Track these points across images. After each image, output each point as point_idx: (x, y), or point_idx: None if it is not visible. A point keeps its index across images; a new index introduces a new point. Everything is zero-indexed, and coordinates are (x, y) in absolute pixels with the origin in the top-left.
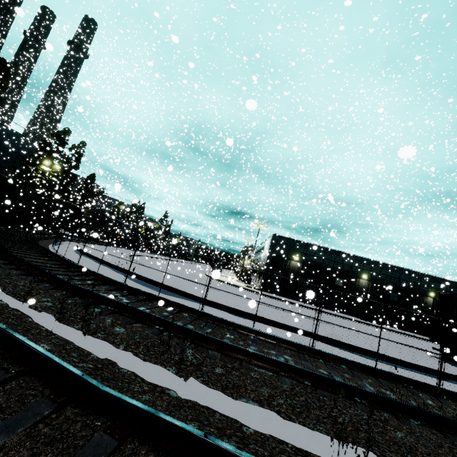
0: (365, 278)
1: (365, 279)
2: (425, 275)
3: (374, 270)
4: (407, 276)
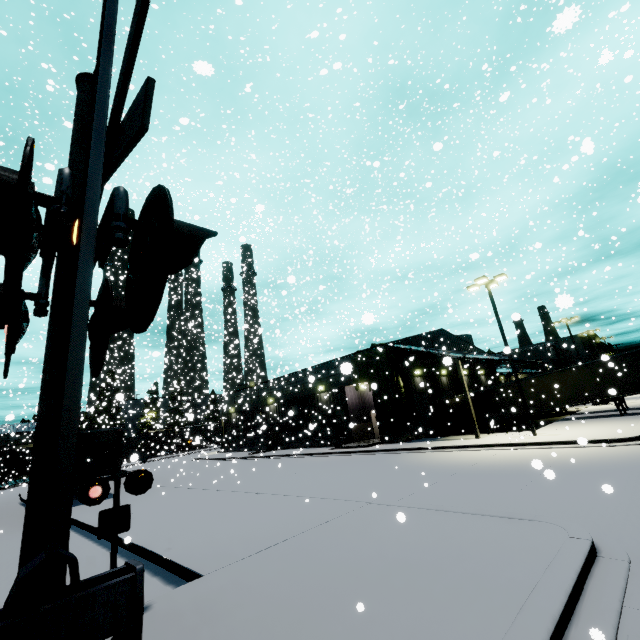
0: (273, 402)
1: (273, 403)
2: (312, 368)
3: (278, 389)
4: (301, 379)
